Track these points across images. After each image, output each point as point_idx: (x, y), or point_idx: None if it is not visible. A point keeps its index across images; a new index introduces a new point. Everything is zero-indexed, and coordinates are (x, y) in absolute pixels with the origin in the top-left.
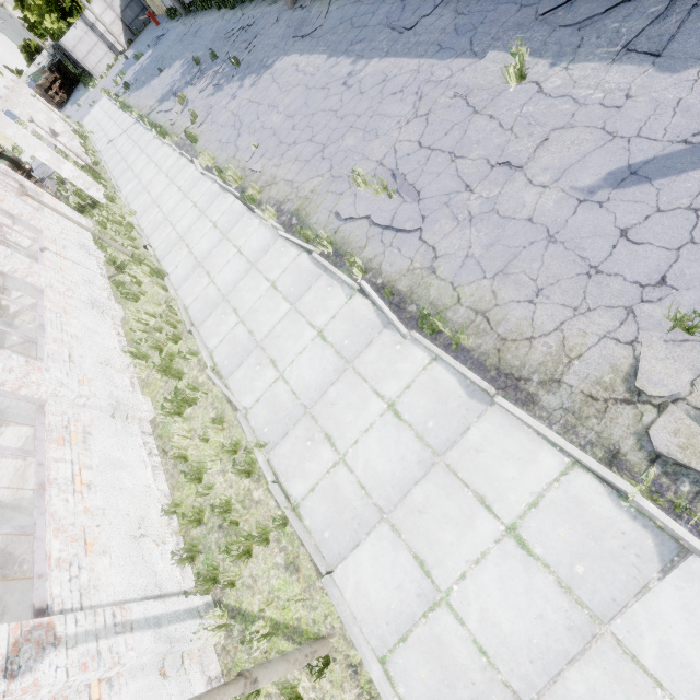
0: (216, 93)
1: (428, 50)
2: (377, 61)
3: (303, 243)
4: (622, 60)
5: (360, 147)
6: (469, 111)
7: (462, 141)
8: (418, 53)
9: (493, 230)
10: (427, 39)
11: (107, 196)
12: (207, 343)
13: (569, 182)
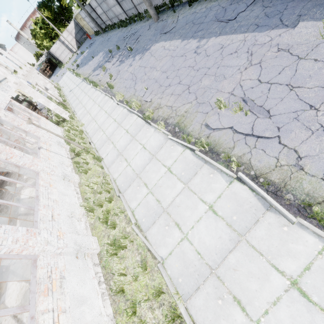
0: (121, 64)
1: (249, 28)
2: (214, 38)
3: (187, 144)
4: None
5: (214, 85)
6: (294, 58)
7: (295, 77)
8: (242, 30)
9: None
10: (246, 23)
11: (70, 116)
12: (129, 205)
13: None
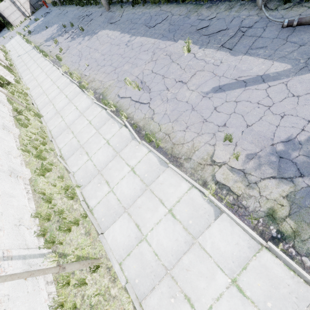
0: (72, 41)
1: (158, 36)
2: (139, 38)
3: (103, 106)
4: (221, 50)
5: (130, 70)
6: (171, 61)
7: (167, 72)
8: (155, 36)
9: (174, 105)
10: (158, 32)
11: (15, 80)
12: (58, 146)
13: (200, 89)
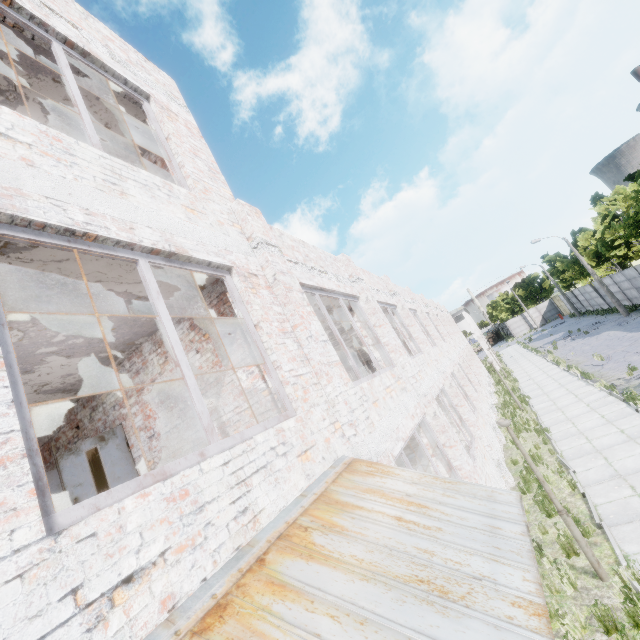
0: (570, 342)
1: None
2: (634, 333)
3: (568, 369)
4: None
5: (606, 352)
6: None
7: (633, 349)
8: None
9: (620, 363)
10: None
11: (503, 368)
12: (523, 390)
13: None
